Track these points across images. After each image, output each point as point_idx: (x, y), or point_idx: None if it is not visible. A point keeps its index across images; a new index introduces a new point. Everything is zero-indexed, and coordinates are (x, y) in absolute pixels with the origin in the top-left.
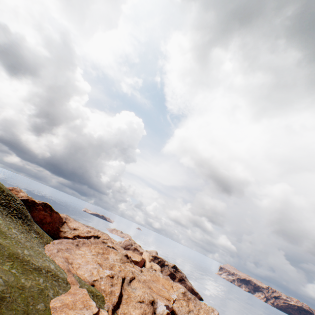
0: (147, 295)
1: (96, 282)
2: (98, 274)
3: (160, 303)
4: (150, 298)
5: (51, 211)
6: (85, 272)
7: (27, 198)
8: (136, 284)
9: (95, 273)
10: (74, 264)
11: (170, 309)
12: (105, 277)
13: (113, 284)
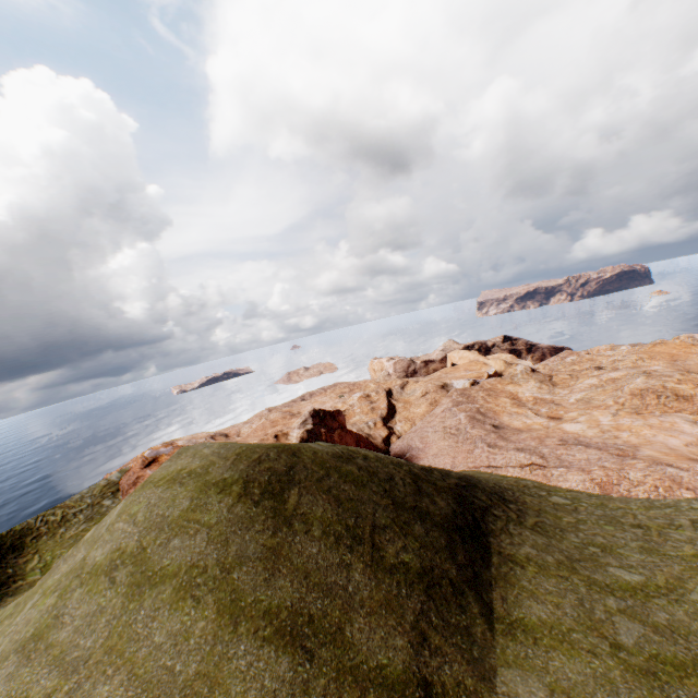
0: None
1: None
2: None
3: None
4: None
5: (334, 419)
6: None
7: (299, 441)
8: None
9: None
10: None
11: None
12: None
13: None
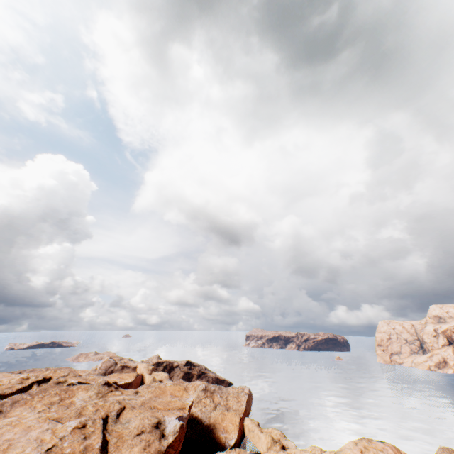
0: (147, 419)
1: (54, 449)
2: (54, 436)
3: (170, 419)
4: (154, 421)
5: None
6: (26, 447)
7: None
8: (128, 415)
9: (49, 437)
10: None
11: (186, 418)
12: (70, 433)
13: (87, 435)
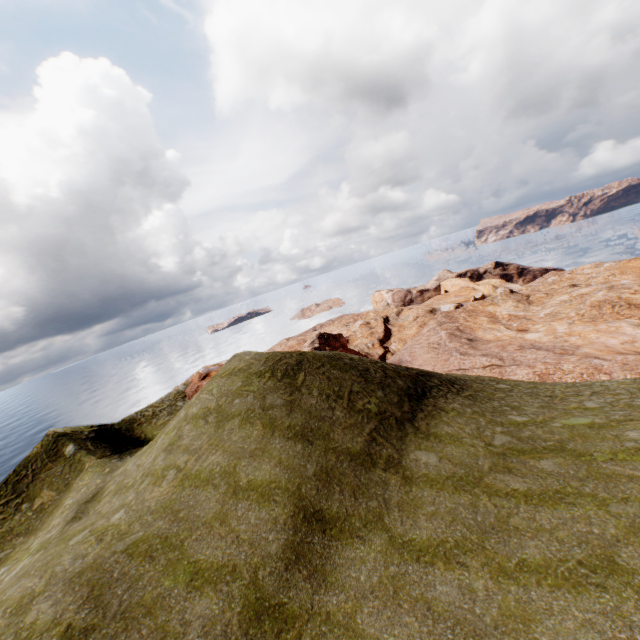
0: None
1: None
2: None
3: None
4: None
5: (336, 340)
6: None
7: None
8: None
9: None
10: (636, 350)
11: None
12: None
13: None
